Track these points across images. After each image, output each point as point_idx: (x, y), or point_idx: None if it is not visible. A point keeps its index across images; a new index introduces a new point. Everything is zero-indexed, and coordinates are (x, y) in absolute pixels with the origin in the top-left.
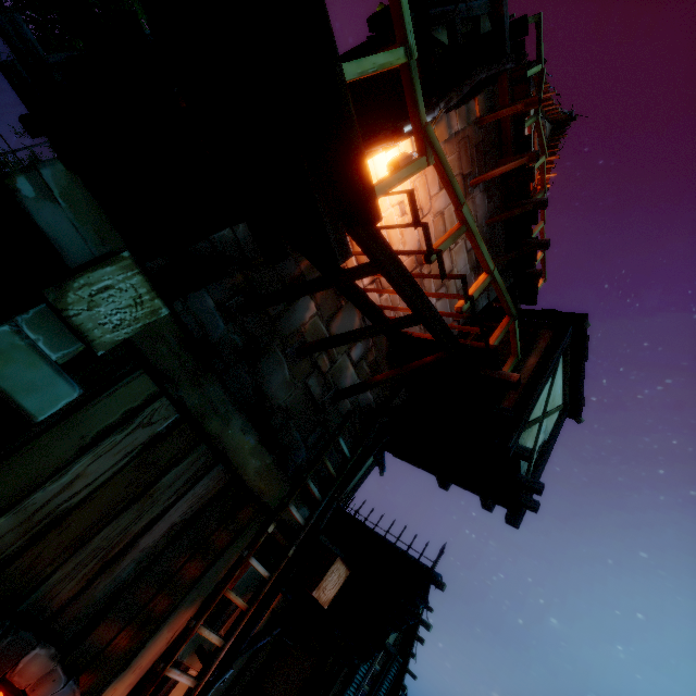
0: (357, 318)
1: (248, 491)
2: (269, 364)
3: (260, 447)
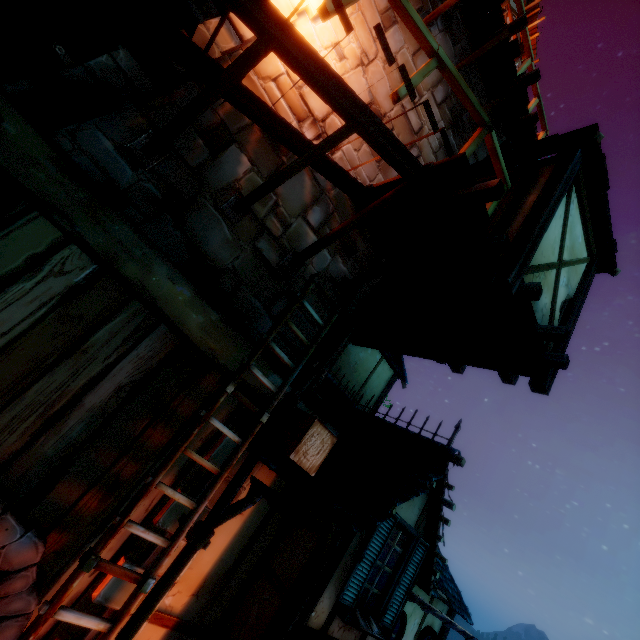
0: (306, 177)
1: (195, 348)
2: (201, 221)
3: (199, 301)
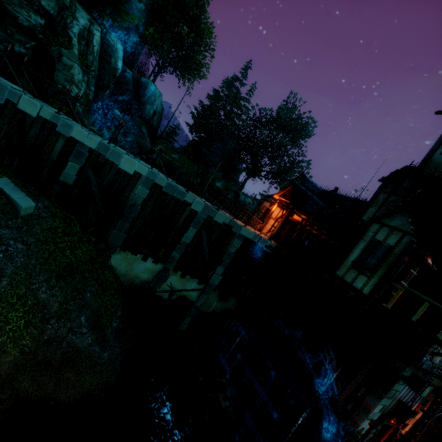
0: None
1: (434, 387)
2: (434, 356)
3: (437, 379)
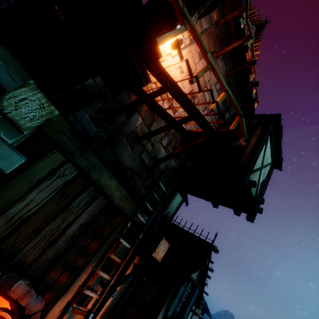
0: (163, 125)
1: (116, 207)
2: (120, 147)
3: (119, 186)
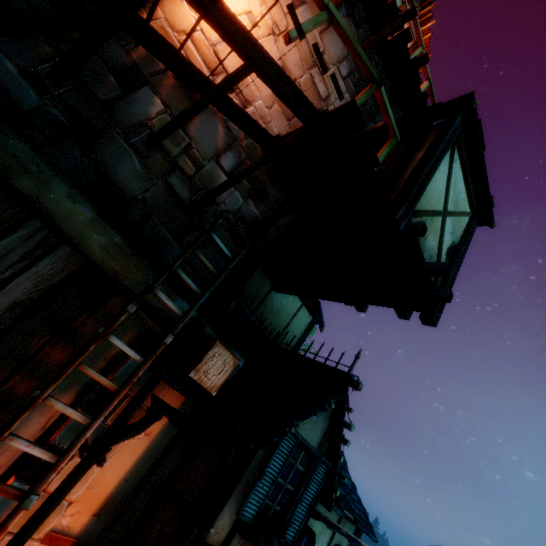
0: (220, 126)
1: (96, 268)
2: (111, 151)
3: (101, 222)
